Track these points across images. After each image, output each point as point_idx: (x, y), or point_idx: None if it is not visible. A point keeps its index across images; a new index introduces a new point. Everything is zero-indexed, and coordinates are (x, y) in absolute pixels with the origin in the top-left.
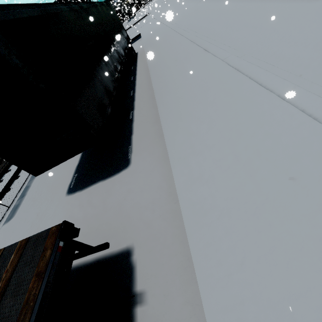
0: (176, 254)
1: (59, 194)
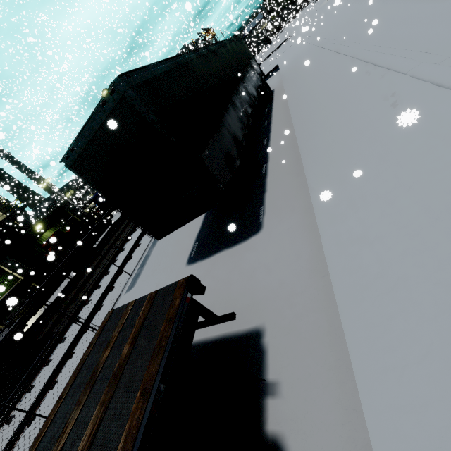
0: (323, 342)
1: (178, 264)
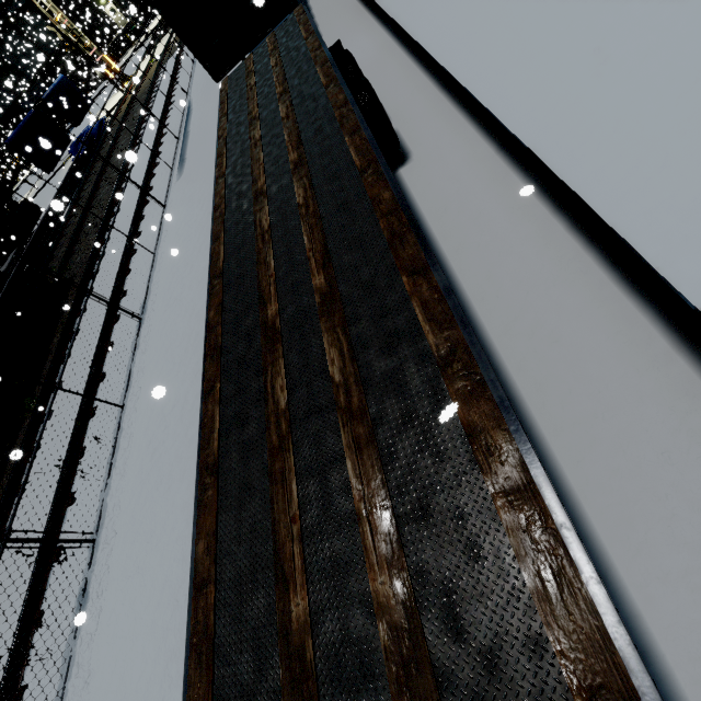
0: (389, 62)
1: None
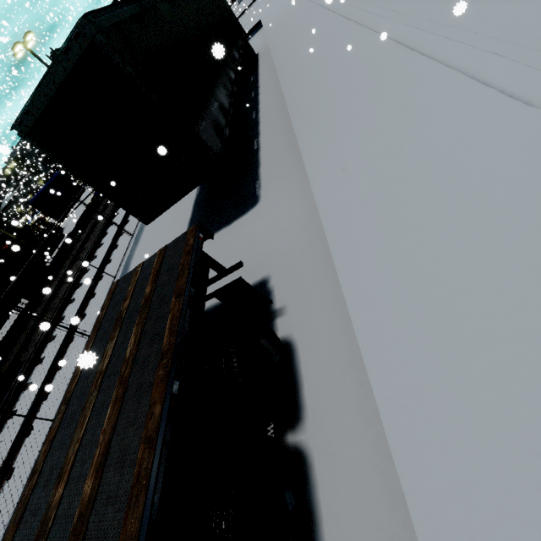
0: (317, 268)
1: None
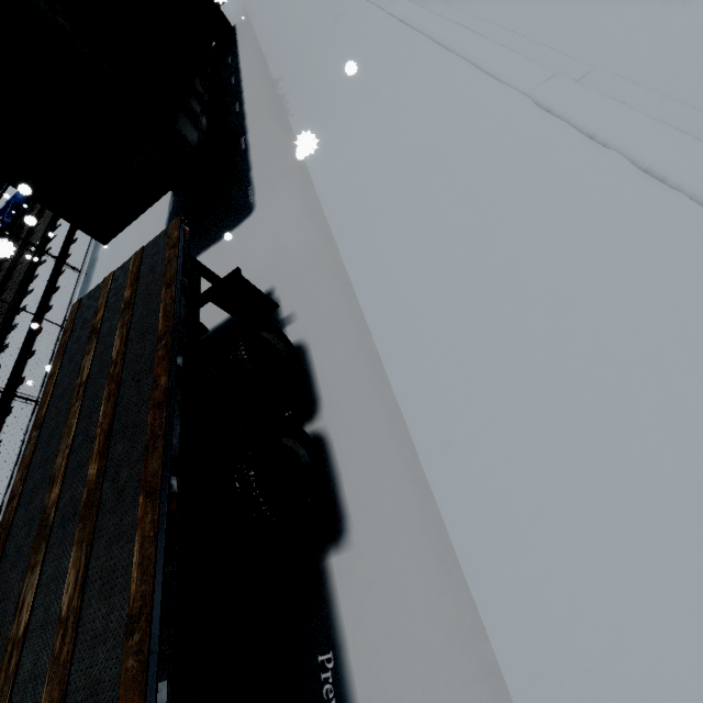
0: (325, 269)
1: None
